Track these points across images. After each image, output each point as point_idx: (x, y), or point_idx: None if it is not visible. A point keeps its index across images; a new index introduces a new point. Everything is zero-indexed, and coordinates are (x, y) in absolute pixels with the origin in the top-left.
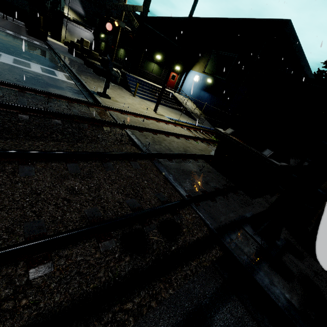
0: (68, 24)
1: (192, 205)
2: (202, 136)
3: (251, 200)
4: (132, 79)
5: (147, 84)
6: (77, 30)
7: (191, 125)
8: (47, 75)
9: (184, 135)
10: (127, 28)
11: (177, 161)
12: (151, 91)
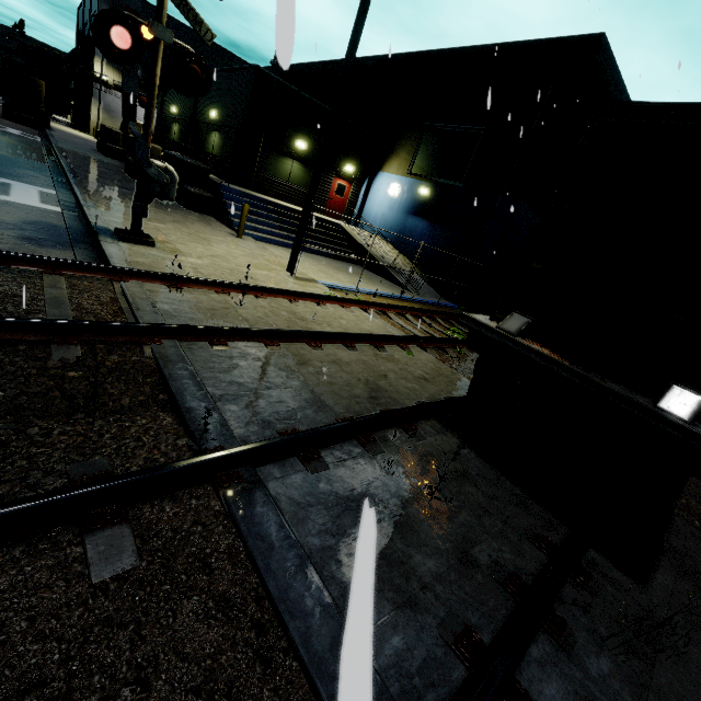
0: (105, 96)
1: None
2: (420, 329)
3: (645, 595)
4: (237, 197)
5: (276, 208)
6: None
7: (390, 300)
8: None
9: (370, 335)
10: (183, 46)
11: (339, 454)
12: (287, 222)
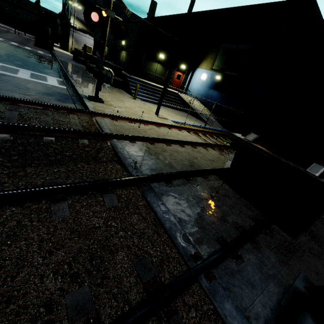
0: (75, 34)
1: (201, 280)
2: (212, 141)
3: (293, 241)
4: (133, 81)
5: (150, 85)
6: (83, 39)
7: (199, 128)
8: (35, 81)
9: (190, 141)
10: (118, 18)
11: (178, 182)
12: (154, 92)
